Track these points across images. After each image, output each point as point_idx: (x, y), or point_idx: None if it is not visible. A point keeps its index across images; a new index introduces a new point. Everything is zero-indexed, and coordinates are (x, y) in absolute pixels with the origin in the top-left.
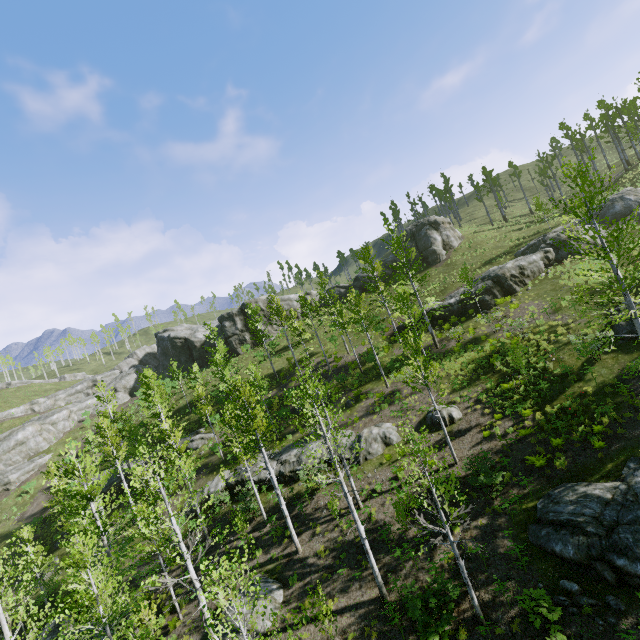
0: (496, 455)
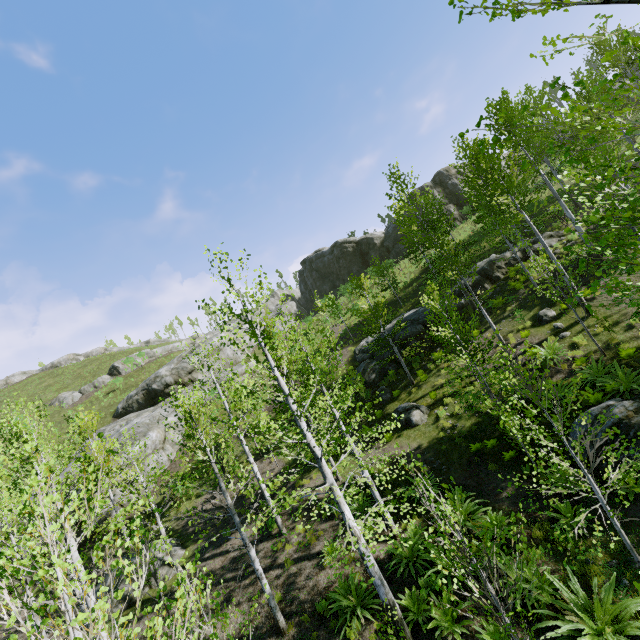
0: None
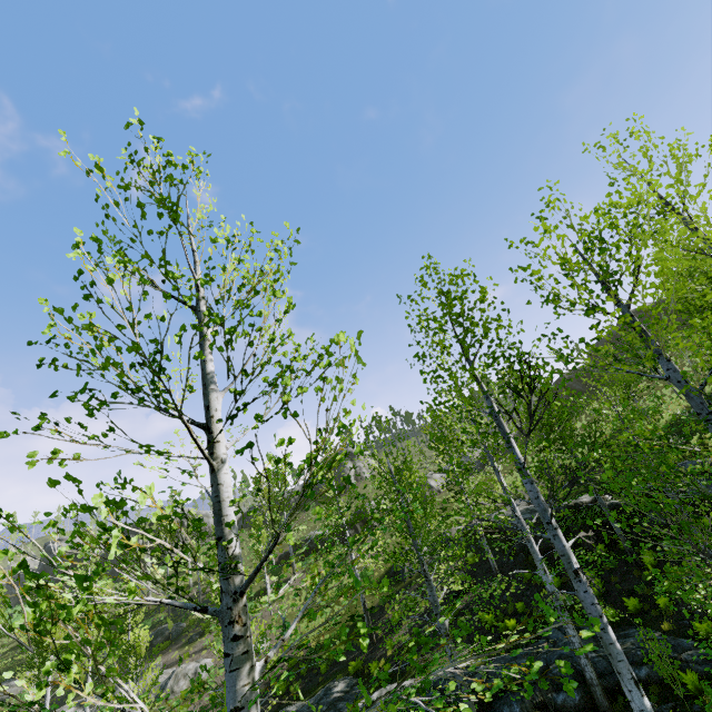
0: (264, 686)
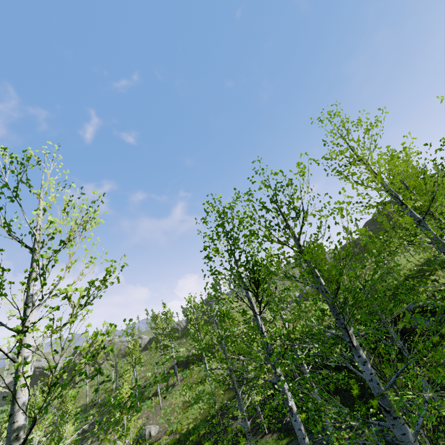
0: None
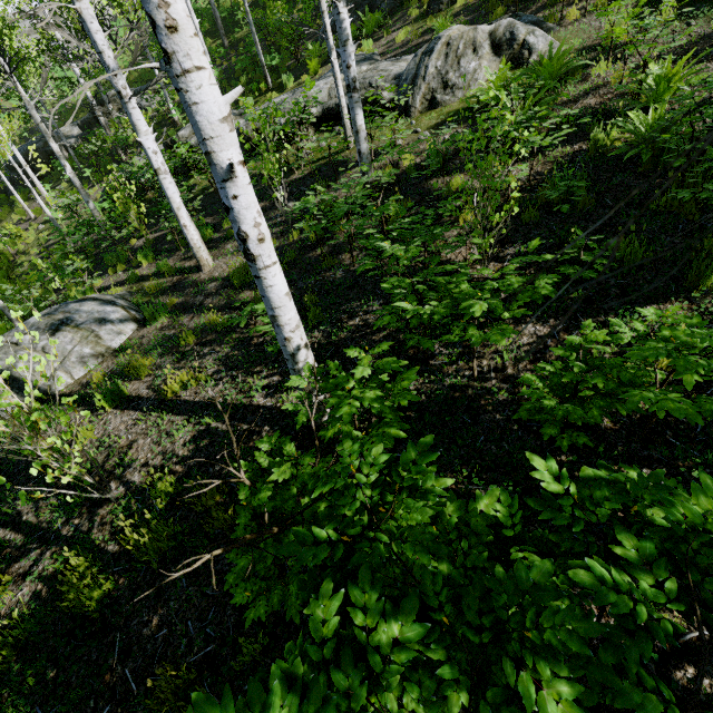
0: None
